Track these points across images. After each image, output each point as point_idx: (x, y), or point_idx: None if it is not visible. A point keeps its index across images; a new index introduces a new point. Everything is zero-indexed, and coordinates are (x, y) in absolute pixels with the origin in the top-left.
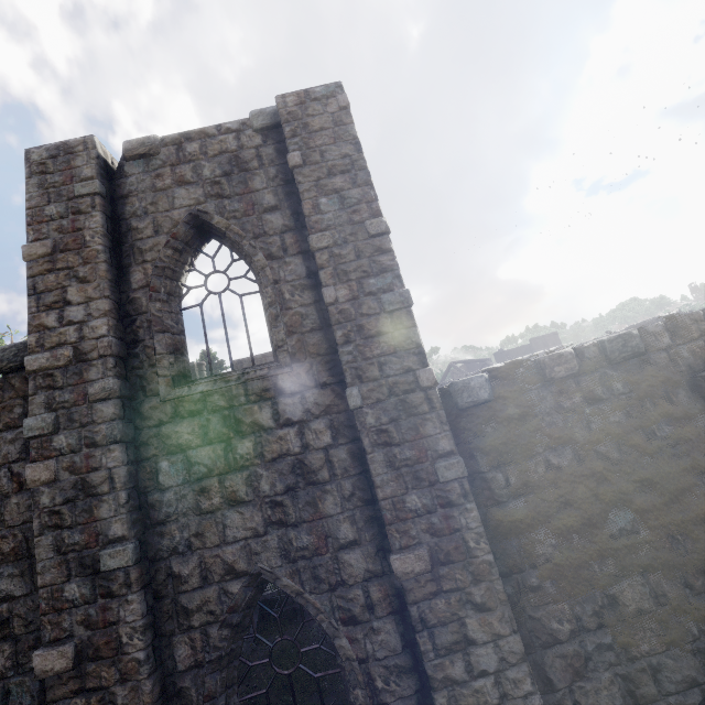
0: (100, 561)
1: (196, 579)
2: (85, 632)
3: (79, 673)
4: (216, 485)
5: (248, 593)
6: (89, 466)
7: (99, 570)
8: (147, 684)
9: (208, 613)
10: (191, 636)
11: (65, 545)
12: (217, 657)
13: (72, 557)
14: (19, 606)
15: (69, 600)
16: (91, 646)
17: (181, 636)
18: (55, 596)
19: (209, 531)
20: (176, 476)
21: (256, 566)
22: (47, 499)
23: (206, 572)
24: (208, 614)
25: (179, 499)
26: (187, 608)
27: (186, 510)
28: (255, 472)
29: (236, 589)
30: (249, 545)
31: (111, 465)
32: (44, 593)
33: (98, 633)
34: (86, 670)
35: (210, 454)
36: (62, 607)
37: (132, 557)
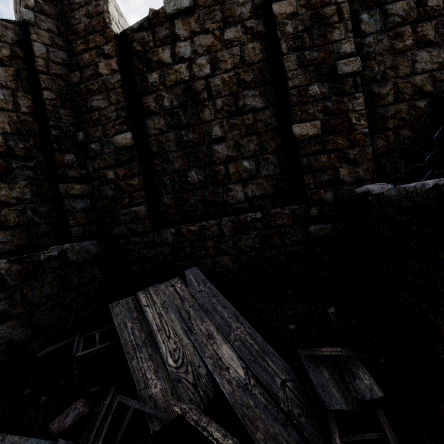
0: (337, 68)
1: (391, 98)
2: (325, 116)
3: (322, 141)
4: (408, 31)
5: (428, 110)
6: (322, 2)
7: (333, 77)
8: (370, 148)
9: (400, 119)
10: (386, 133)
11: (307, 60)
12: (403, 148)
13: (312, 69)
14: (260, 115)
15: (312, 96)
16: (330, 125)
17: (378, 133)
18: (302, 93)
19: (402, 65)
20: (375, 25)
21: (440, 89)
22: (291, 28)
23: (399, 93)
24: (400, 120)
25: (377, 42)
26: (384, 116)
27: (383, 50)
28: (442, 20)
29: (422, 105)
30: (435, 75)
31: (340, 0)
32: (294, 91)
33: (334, 117)
34: (326, 139)
35: (404, 7)
36: (307, 101)
37: (361, 66)
